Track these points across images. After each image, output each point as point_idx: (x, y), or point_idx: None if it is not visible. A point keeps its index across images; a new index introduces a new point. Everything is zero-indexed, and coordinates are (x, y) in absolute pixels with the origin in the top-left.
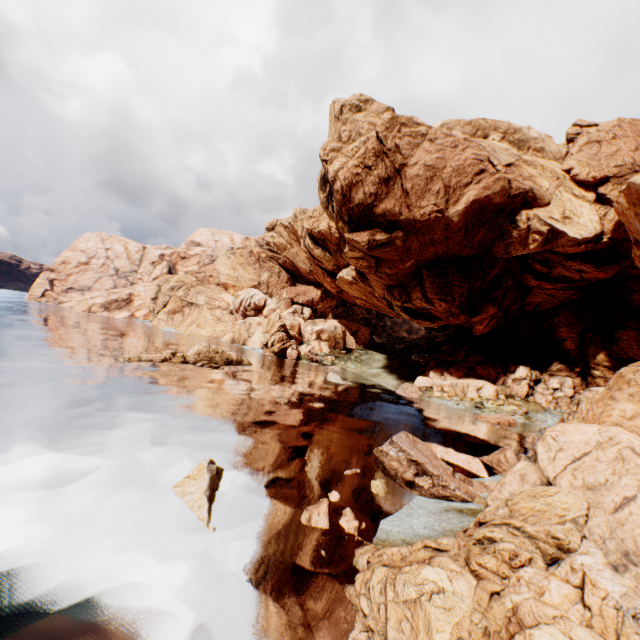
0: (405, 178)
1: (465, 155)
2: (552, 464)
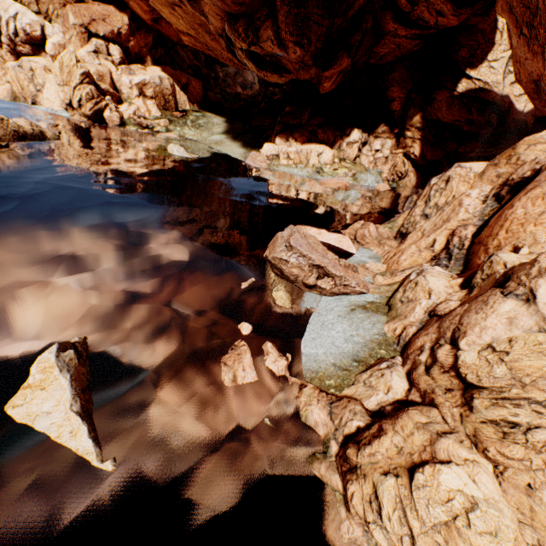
0: None
1: None
2: None
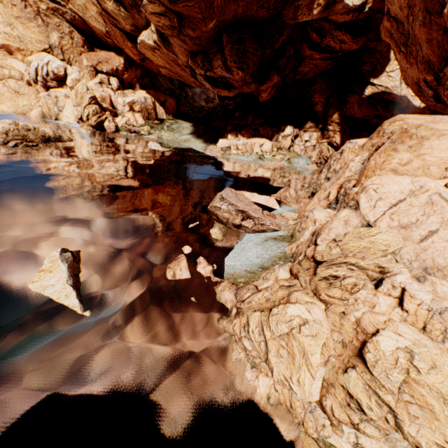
0: None
1: None
2: (373, 211)
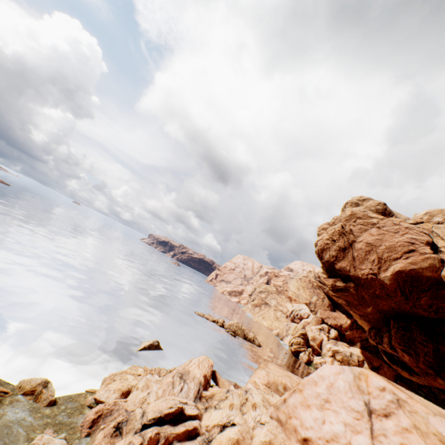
0: (354, 249)
1: (398, 238)
2: None
